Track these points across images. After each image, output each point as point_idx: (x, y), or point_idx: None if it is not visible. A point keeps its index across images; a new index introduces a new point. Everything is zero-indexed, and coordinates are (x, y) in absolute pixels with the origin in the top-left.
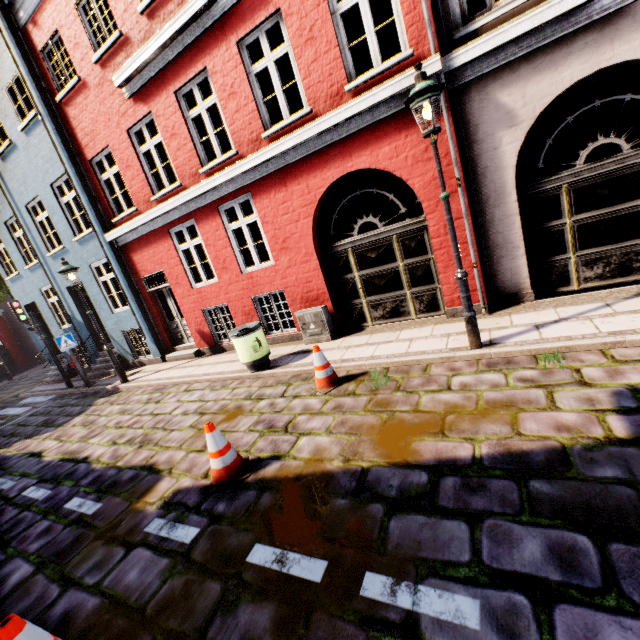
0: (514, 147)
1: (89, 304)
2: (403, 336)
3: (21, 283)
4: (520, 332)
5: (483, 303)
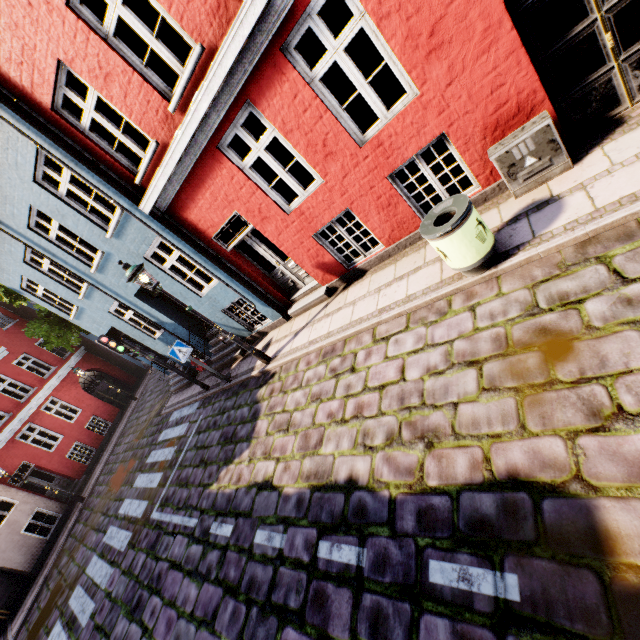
0: None
1: (166, 301)
2: None
3: (86, 316)
4: None
5: None
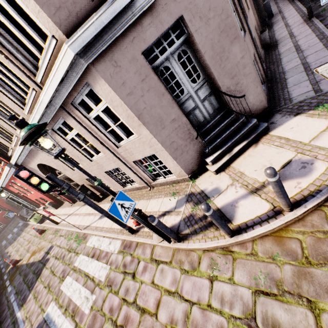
0: (43, 174)
1: None
2: (61, 212)
3: None
4: (65, 218)
5: (70, 203)
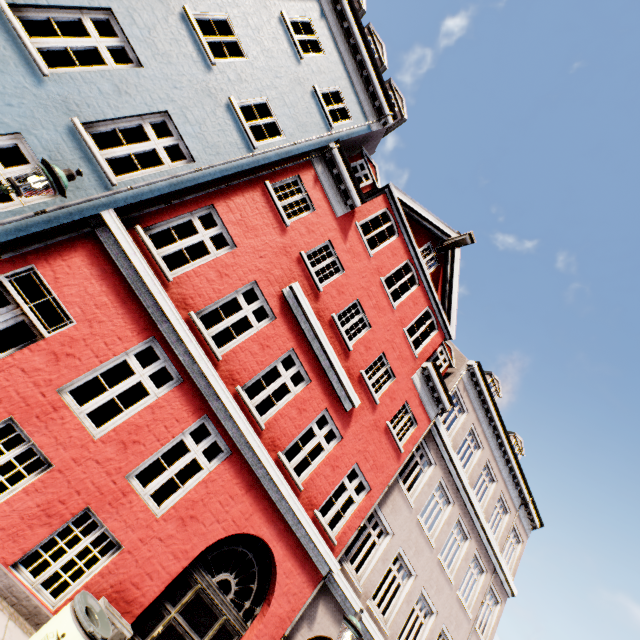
0: (300, 639)
1: None
2: None
3: None
4: None
5: None
